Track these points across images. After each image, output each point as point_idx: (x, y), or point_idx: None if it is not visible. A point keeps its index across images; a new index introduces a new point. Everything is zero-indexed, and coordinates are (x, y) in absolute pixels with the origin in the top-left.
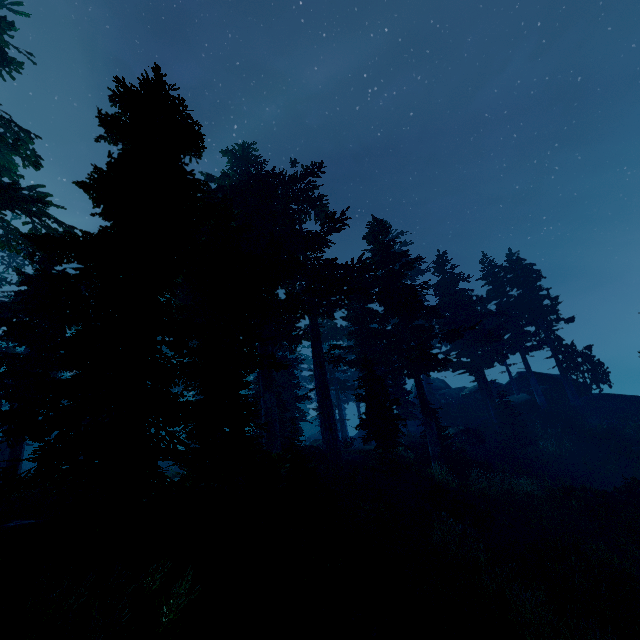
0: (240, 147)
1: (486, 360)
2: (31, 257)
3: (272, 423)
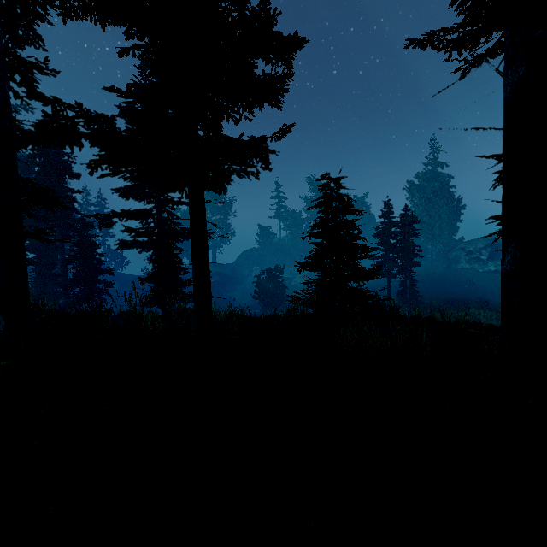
0: None
1: None
2: None
3: None
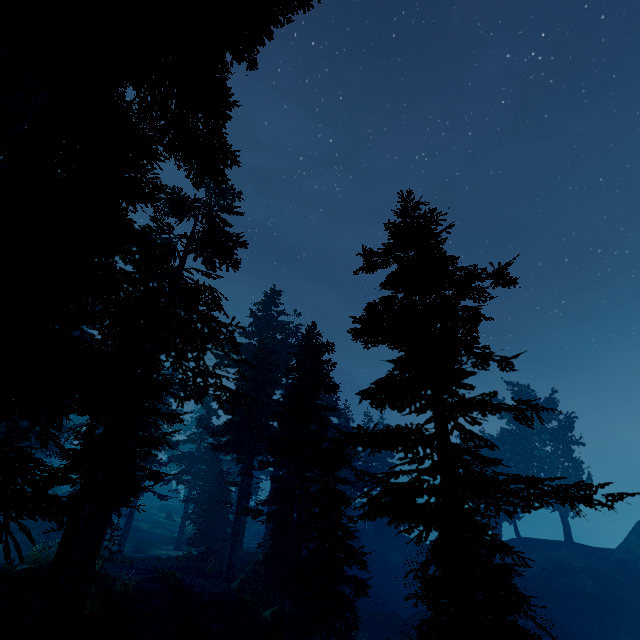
0: (274, 291)
1: (353, 494)
2: (190, 398)
3: (243, 534)
